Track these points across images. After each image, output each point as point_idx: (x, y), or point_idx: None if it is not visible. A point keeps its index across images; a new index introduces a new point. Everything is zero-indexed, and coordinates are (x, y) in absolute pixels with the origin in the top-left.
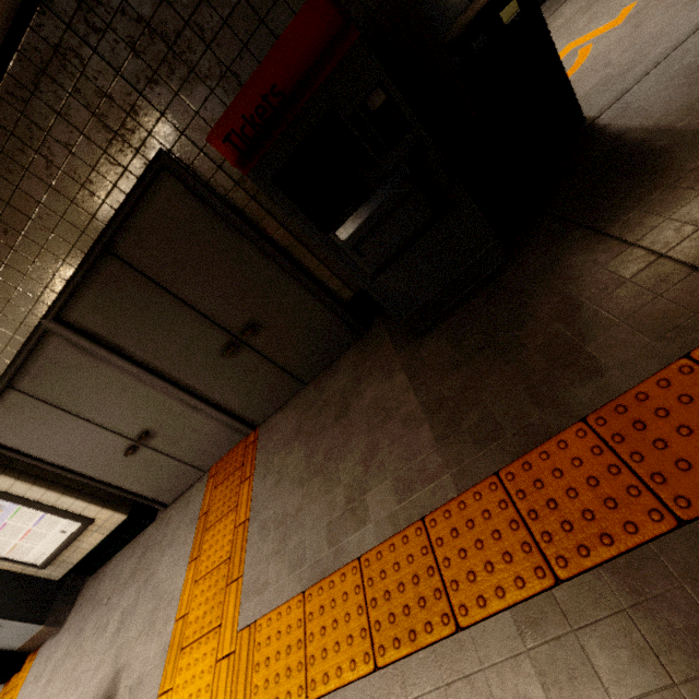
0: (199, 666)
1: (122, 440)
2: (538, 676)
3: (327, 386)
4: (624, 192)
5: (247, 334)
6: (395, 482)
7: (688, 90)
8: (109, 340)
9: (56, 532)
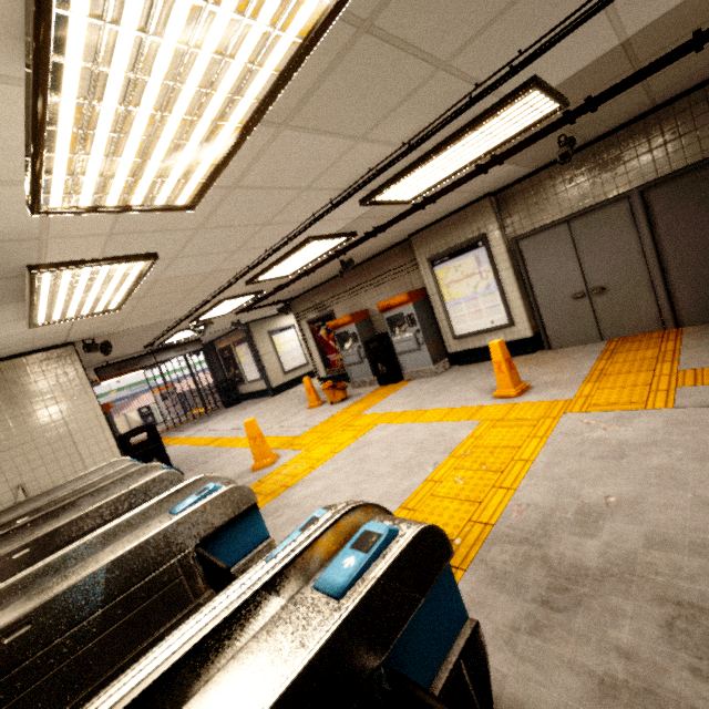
0: (631, 377)
1: (581, 287)
2: None
3: None
4: None
5: None
6: None
7: None
8: (654, 216)
9: (489, 320)
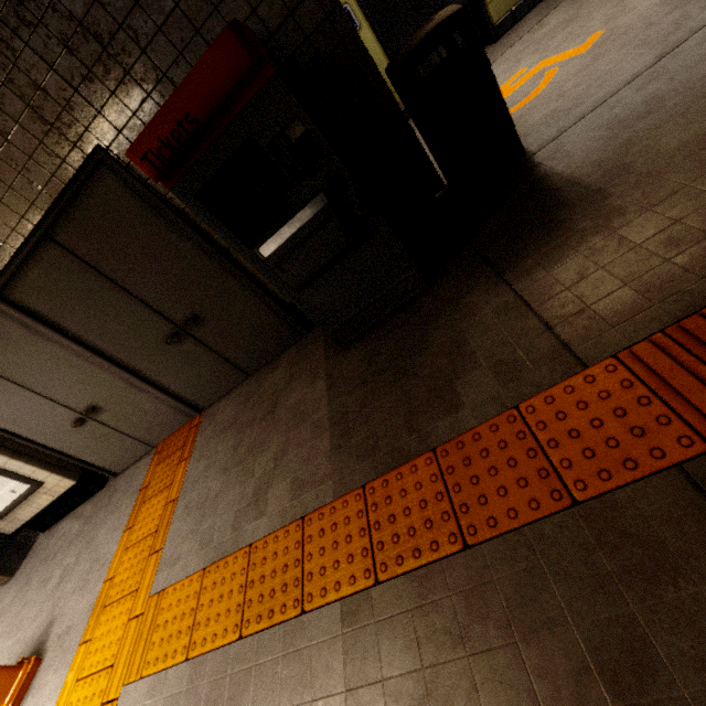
0: (115, 623)
1: (70, 413)
2: (343, 654)
3: (265, 381)
4: (528, 239)
5: (190, 326)
6: (293, 482)
7: (605, 144)
8: (53, 320)
9: (6, 491)
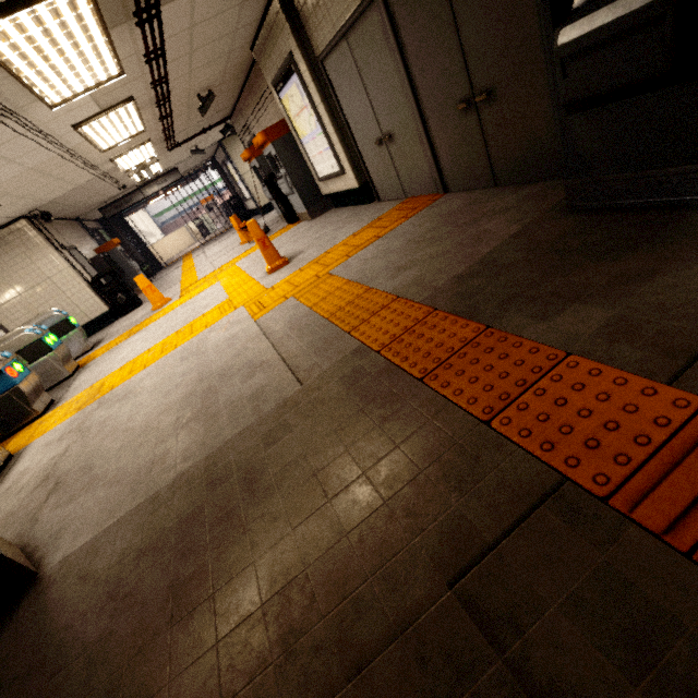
0: (312, 272)
1: (378, 131)
2: (338, 360)
3: (497, 198)
4: None
5: (480, 100)
6: (420, 276)
7: None
8: (401, 35)
9: (330, 164)
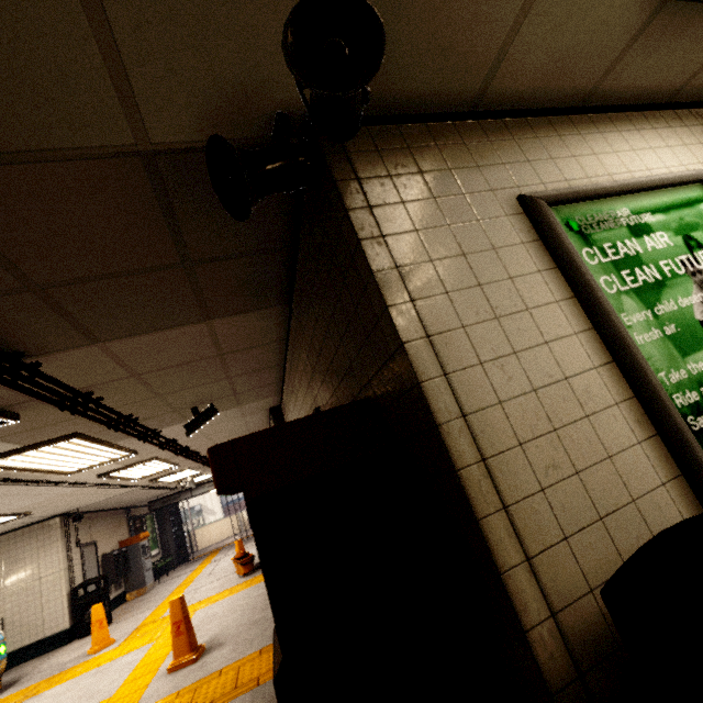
0: None
1: None
2: None
3: None
4: None
5: None
6: None
7: None
8: None
9: None
